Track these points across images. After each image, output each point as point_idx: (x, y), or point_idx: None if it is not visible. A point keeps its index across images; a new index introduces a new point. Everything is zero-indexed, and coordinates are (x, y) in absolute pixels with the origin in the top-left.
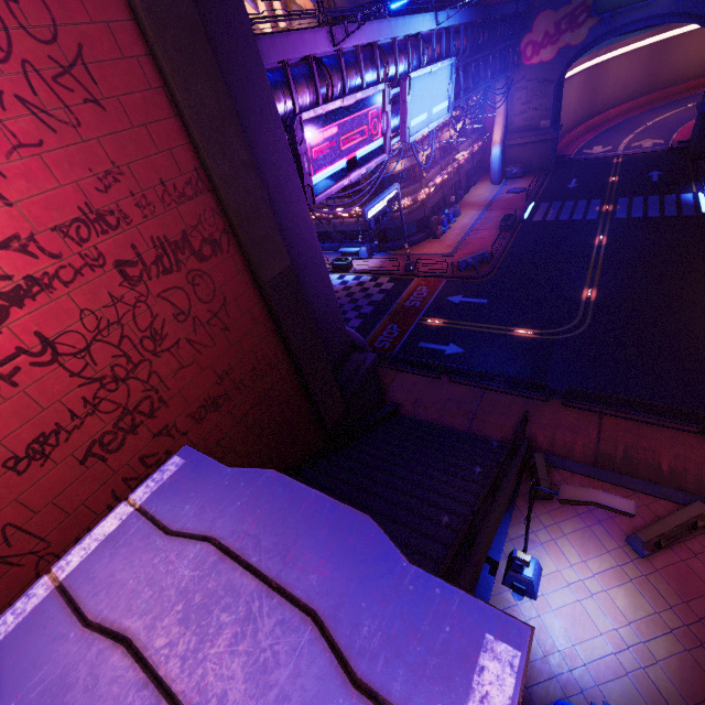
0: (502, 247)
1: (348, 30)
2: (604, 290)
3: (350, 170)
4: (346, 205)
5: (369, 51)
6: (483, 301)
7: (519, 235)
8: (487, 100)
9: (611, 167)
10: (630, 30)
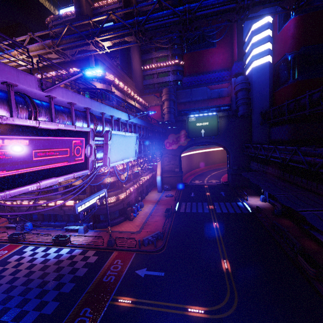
0: (168, 227)
1: (62, 90)
2: (232, 261)
3: (44, 177)
4: (74, 198)
5: (84, 112)
6: (161, 273)
7: (175, 219)
8: (153, 158)
9: (205, 189)
10: (200, 144)
